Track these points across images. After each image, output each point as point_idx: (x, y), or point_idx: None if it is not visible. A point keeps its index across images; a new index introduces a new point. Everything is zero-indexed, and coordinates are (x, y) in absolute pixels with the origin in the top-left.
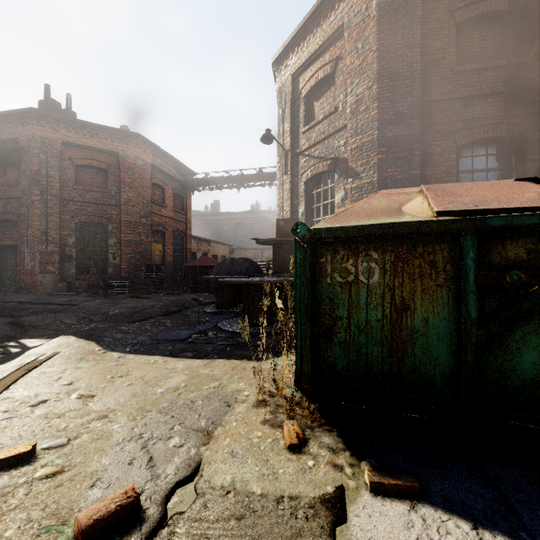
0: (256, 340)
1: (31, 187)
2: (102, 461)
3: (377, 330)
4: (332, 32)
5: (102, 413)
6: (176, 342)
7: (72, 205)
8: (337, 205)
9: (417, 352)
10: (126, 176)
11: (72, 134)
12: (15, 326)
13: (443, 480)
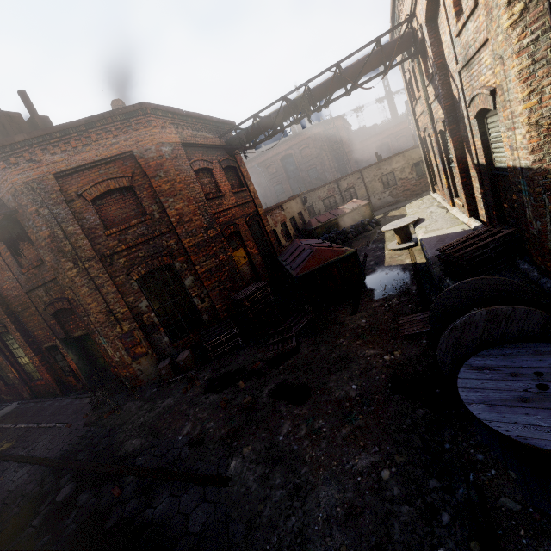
0: None
1: (58, 262)
2: None
3: None
4: None
5: None
6: None
7: (119, 259)
8: None
9: None
10: (159, 182)
11: (59, 156)
12: None
13: None
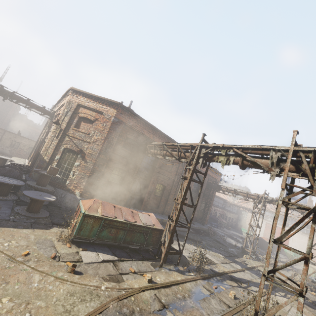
0: (39, 220)
1: None
2: (41, 252)
3: (89, 229)
4: (99, 110)
5: (26, 245)
6: (6, 220)
7: None
8: (75, 166)
9: (92, 232)
10: None
11: None
12: None
13: (89, 248)
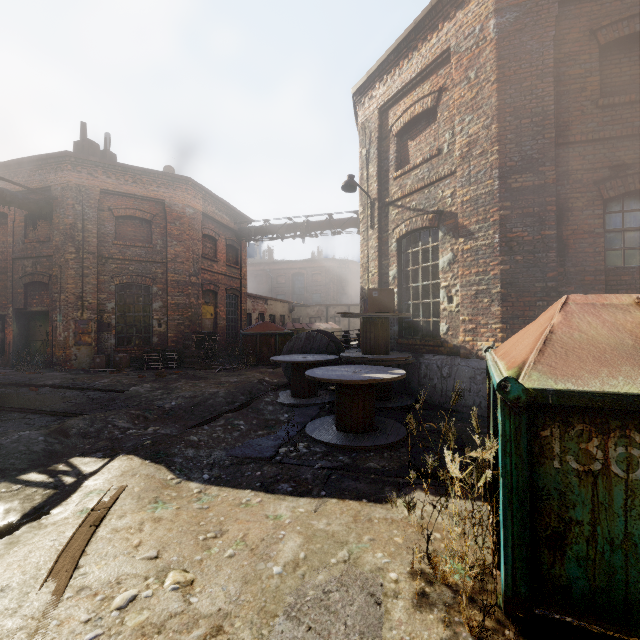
0: (364, 459)
1: (65, 244)
2: None
3: None
4: (433, 58)
5: (213, 619)
6: (262, 461)
7: (112, 263)
8: (443, 270)
9: None
10: (173, 228)
11: (112, 180)
12: (61, 436)
13: None
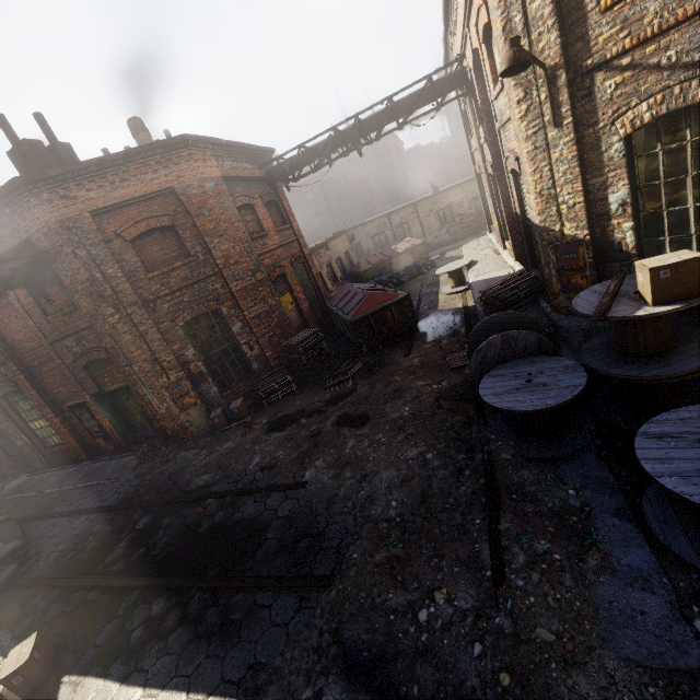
0: None
1: (98, 307)
2: None
3: None
4: None
5: None
6: None
7: (162, 304)
8: None
9: None
10: (203, 221)
11: (95, 192)
12: (366, 679)
13: None
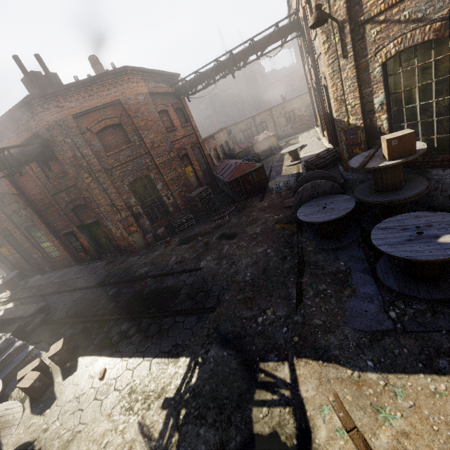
0: None
1: (79, 173)
2: None
3: None
4: None
5: None
6: (390, 332)
7: (116, 171)
8: None
9: None
10: (138, 121)
11: (74, 103)
12: (230, 345)
13: None
